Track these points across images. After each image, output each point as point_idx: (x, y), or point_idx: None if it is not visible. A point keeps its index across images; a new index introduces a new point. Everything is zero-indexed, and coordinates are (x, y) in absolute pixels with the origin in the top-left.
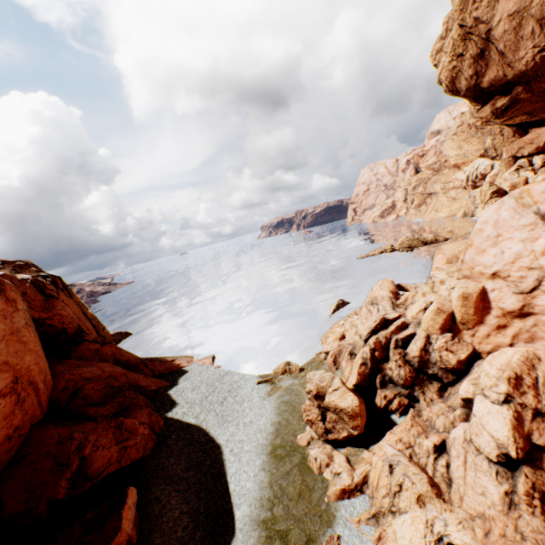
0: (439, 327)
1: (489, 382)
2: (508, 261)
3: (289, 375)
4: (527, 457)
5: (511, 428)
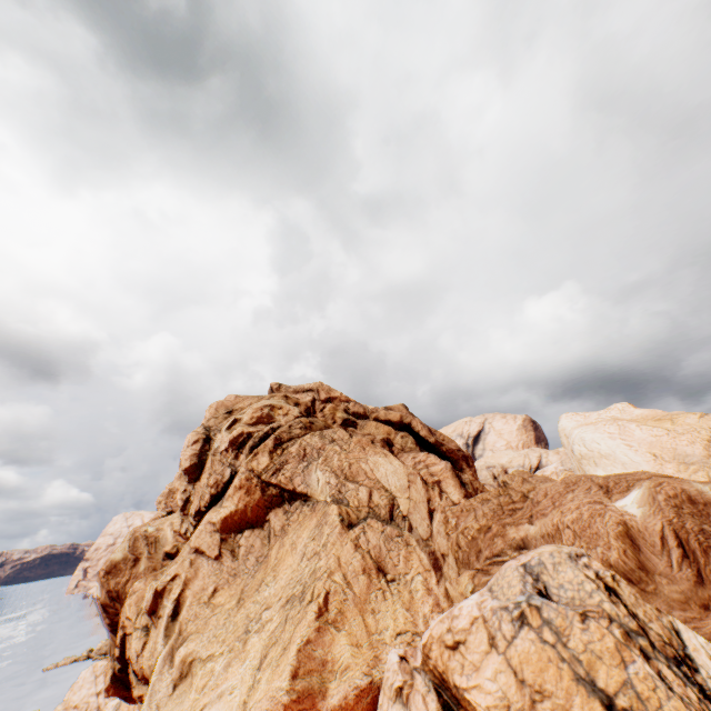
0: None
1: None
2: (82, 698)
3: None
4: None
5: None
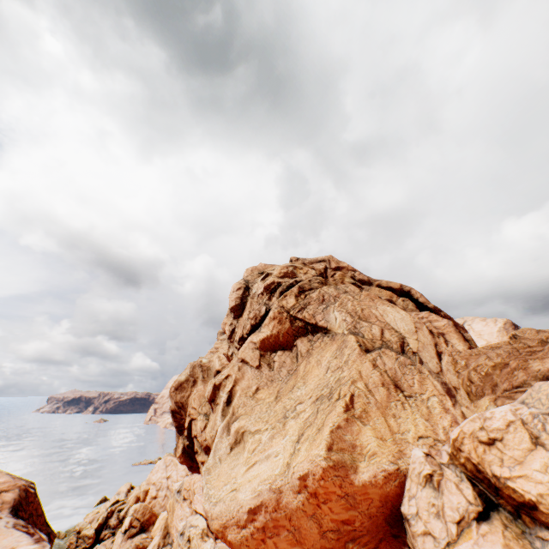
0: (135, 502)
1: (131, 511)
2: (158, 478)
3: (58, 538)
4: (130, 528)
5: (130, 521)
